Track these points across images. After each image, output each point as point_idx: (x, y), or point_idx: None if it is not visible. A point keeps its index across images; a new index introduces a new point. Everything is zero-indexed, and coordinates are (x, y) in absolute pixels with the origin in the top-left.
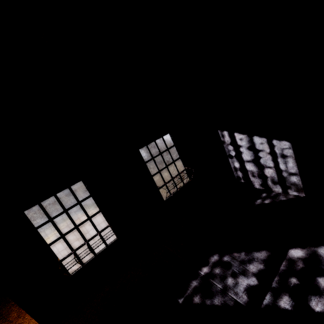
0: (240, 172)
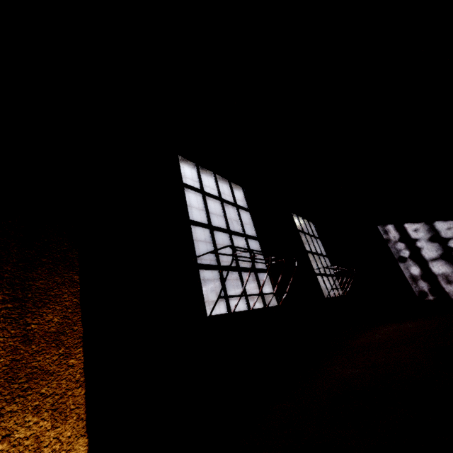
0: (423, 283)
